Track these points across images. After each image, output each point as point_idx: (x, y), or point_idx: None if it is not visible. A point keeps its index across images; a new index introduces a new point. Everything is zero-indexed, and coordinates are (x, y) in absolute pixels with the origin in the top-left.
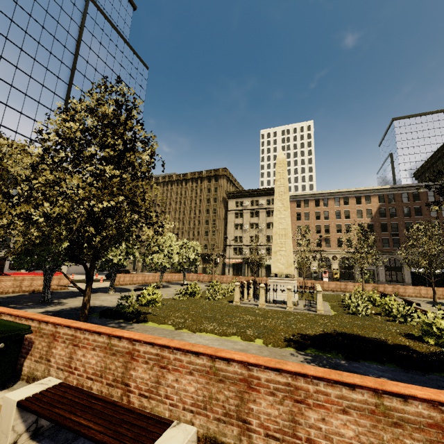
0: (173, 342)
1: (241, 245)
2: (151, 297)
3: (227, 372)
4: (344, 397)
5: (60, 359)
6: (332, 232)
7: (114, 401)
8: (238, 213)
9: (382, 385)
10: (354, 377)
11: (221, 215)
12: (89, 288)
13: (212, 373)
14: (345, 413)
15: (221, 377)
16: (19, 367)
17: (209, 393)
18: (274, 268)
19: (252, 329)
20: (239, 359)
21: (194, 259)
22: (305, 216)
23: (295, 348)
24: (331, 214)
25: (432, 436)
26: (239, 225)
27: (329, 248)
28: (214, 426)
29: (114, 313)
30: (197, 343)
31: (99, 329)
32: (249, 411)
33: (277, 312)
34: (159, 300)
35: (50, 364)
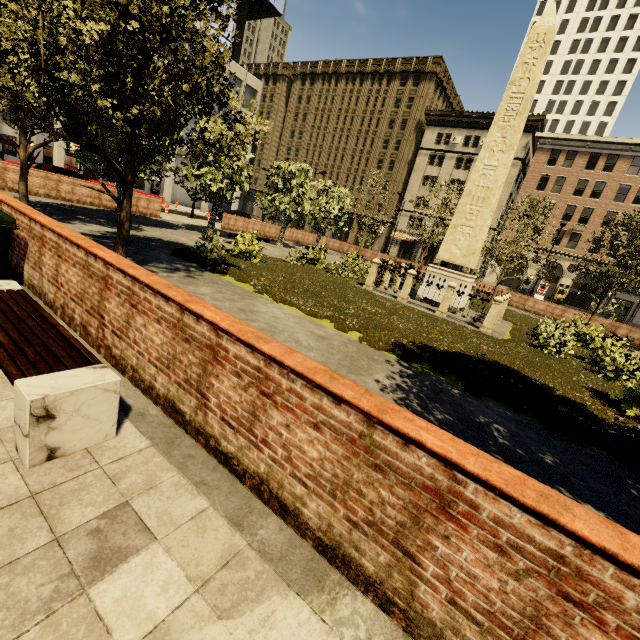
0: (147, 276)
1: (424, 214)
2: (246, 247)
3: (195, 332)
4: (322, 410)
5: (49, 270)
6: (592, 224)
7: (57, 324)
8: (437, 156)
9: (383, 412)
10: (349, 389)
11: (406, 155)
12: (127, 200)
13: (179, 328)
14: (316, 429)
15: (188, 336)
16: (21, 271)
17: (173, 352)
18: (443, 252)
19: (358, 319)
20: (208, 318)
21: (337, 217)
22: (555, 185)
23: (399, 357)
24: (609, 188)
25: (422, 501)
26: (431, 180)
27: (570, 251)
28: (174, 389)
29: (190, 254)
30: (268, 312)
31: (77, 241)
32: (210, 386)
33: (417, 313)
34: (257, 254)
35: (43, 274)
